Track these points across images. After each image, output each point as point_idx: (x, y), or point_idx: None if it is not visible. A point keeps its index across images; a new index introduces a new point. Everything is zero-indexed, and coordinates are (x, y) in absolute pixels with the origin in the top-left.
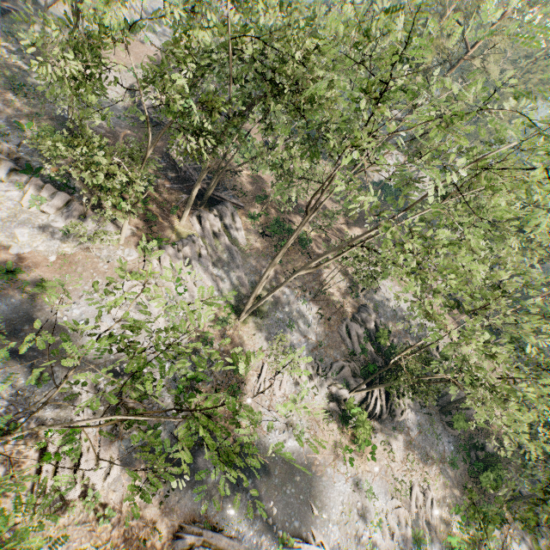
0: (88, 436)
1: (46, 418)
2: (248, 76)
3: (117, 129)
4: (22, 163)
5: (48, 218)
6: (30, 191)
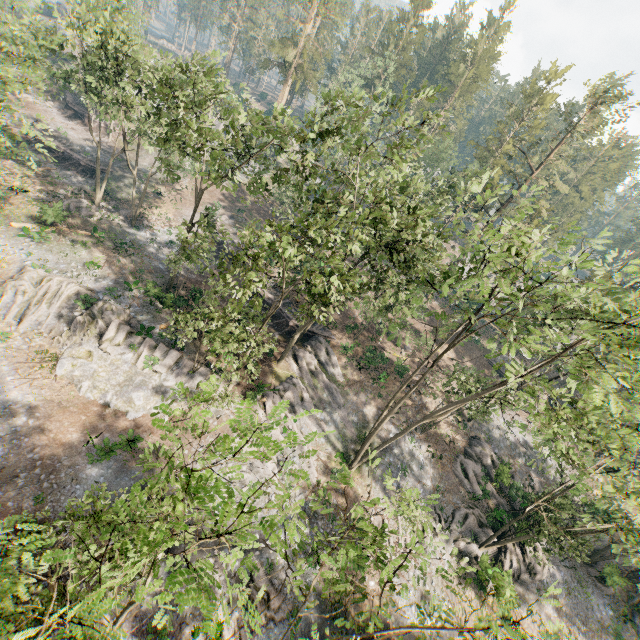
0: (229, 633)
1: (186, 613)
2: (373, 254)
3: (205, 271)
4: (134, 324)
5: (160, 378)
6: (144, 352)
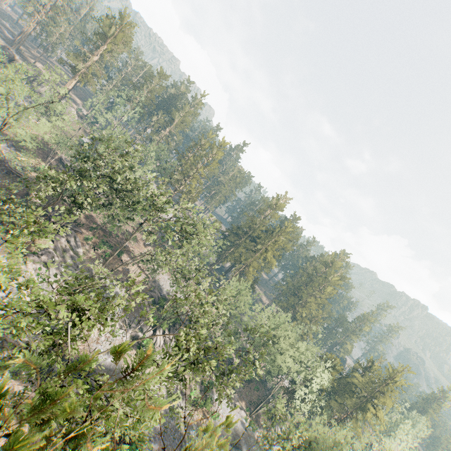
0: None
1: None
2: None
3: None
4: None
5: None
6: None
